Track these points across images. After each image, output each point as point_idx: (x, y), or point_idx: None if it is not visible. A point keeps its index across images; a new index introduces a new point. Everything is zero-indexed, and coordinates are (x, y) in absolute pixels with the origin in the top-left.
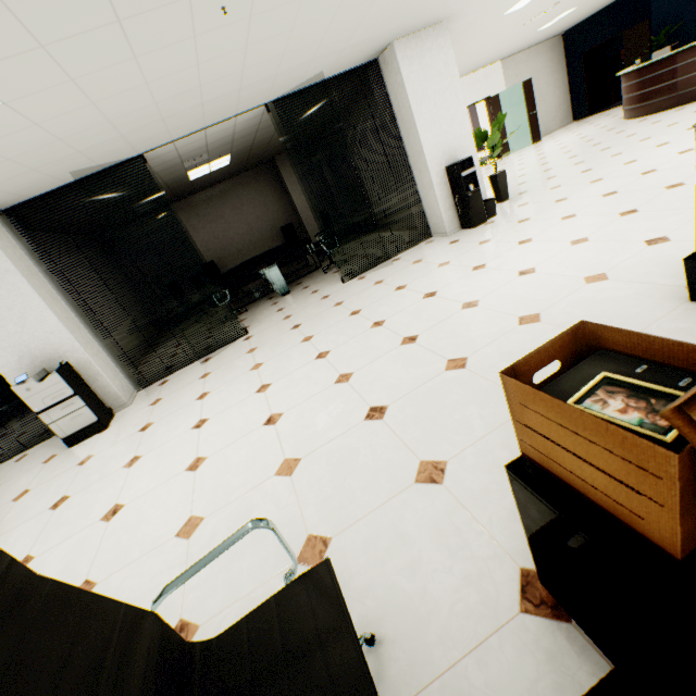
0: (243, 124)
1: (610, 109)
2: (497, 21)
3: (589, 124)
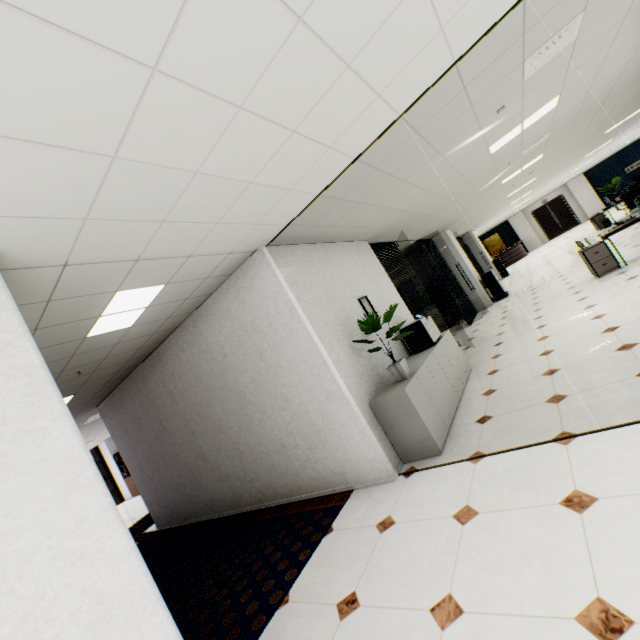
0: None
1: None
2: None
3: None
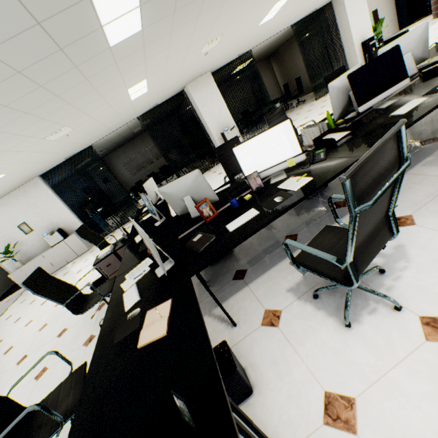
0: (276, 37)
1: (421, 19)
2: None
3: (412, 27)
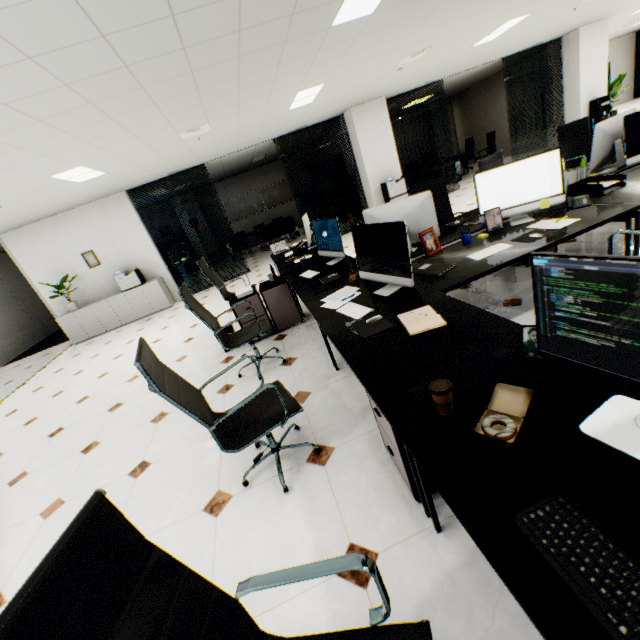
0: (477, 70)
1: None
2: (621, 19)
3: None
